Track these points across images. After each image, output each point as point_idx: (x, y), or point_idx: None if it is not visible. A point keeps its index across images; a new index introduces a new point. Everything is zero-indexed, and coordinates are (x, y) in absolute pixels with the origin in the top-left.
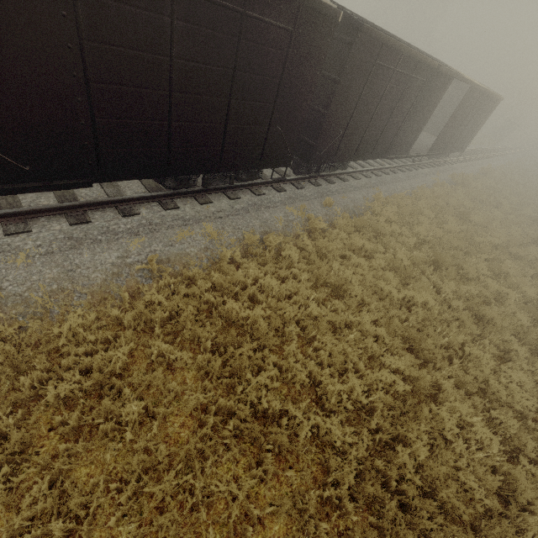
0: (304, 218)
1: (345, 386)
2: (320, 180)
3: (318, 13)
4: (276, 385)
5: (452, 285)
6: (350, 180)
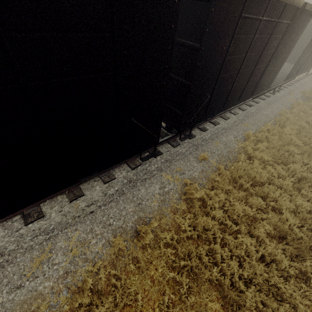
0: (181, 183)
1: None
2: (194, 129)
3: None
4: None
5: None
6: (220, 122)
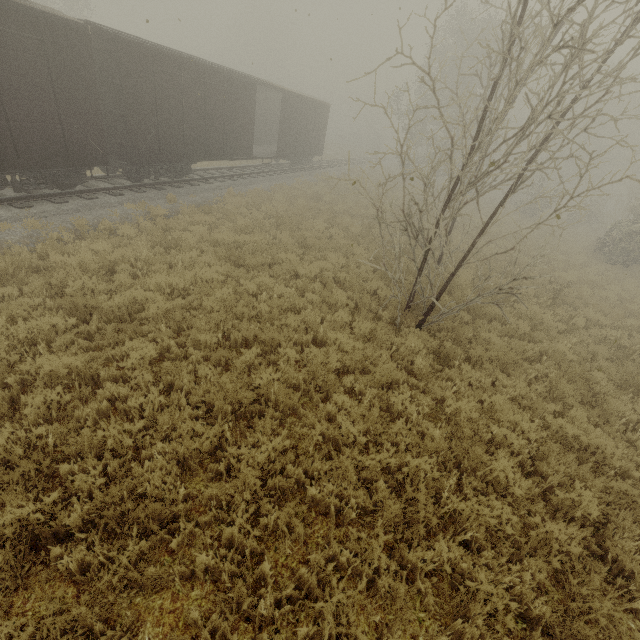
0: (146, 211)
1: (164, 280)
2: (167, 187)
3: (63, 26)
4: (100, 288)
5: (287, 232)
6: (201, 185)
